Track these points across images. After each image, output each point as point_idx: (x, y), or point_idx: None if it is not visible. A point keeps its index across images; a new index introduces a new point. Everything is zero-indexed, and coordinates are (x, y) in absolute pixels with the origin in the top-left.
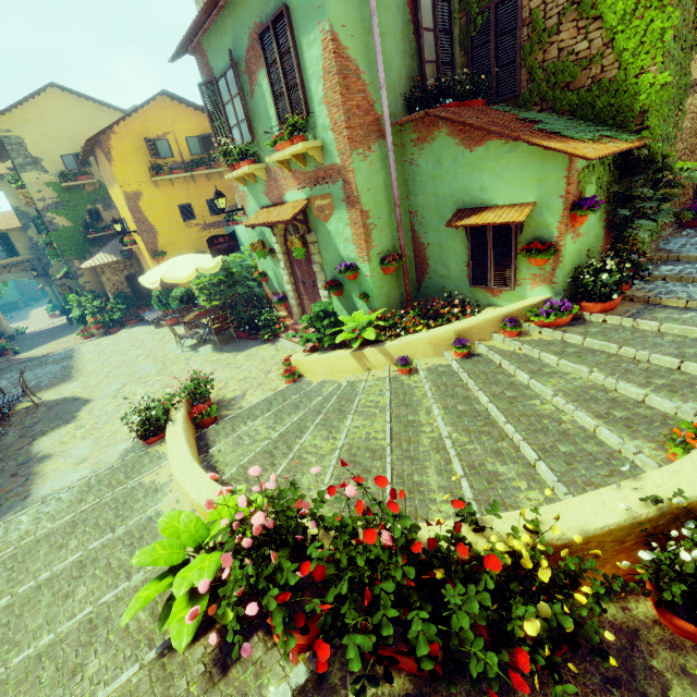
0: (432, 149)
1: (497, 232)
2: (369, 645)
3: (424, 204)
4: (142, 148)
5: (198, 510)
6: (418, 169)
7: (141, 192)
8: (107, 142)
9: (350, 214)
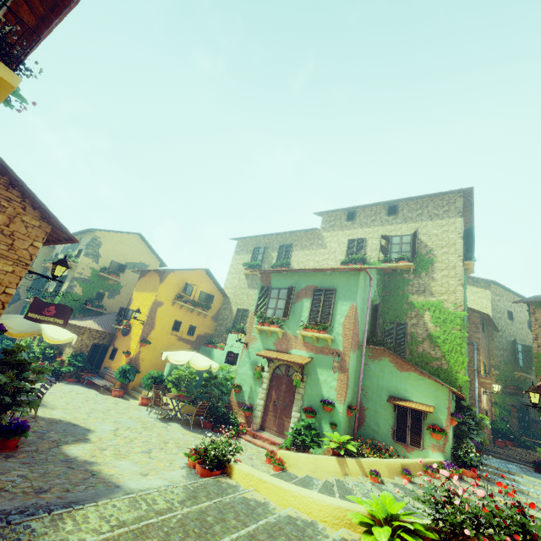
0: (379, 363)
1: (413, 414)
2: (540, 528)
3: (369, 386)
4: (180, 284)
5: (333, 514)
6: (369, 368)
7: (163, 303)
8: (167, 273)
9: (339, 375)
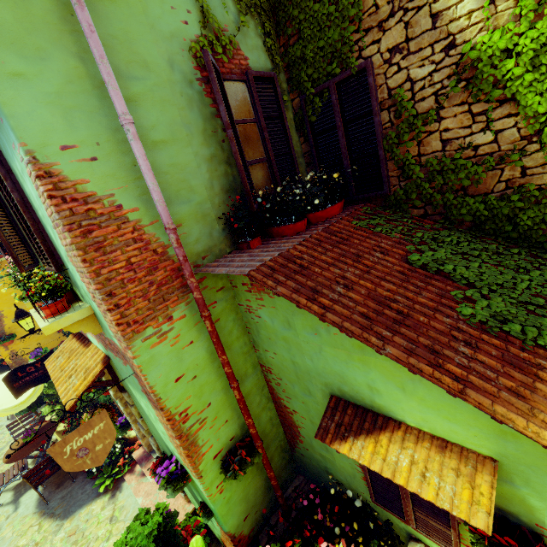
0: (276, 305)
1: None
2: None
3: (278, 364)
4: None
5: None
6: (261, 321)
7: None
8: None
9: (155, 411)
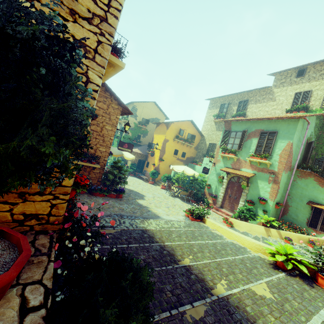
0: (305, 181)
1: None
2: None
3: (294, 193)
4: (176, 130)
5: (255, 246)
6: (296, 183)
7: (169, 140)
8: (170, 124)
9: (273, 185)
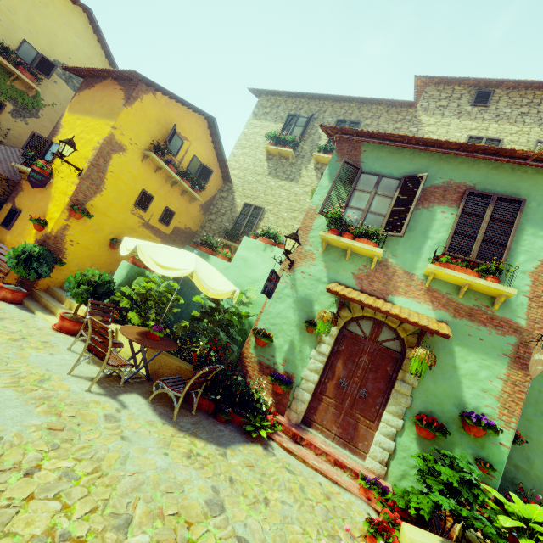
0: None
1: None
2: None
3: None
4: (161, 126)
5: None
6: None
7: (126, 149)
8: (142, 91)
9: (511, 371)
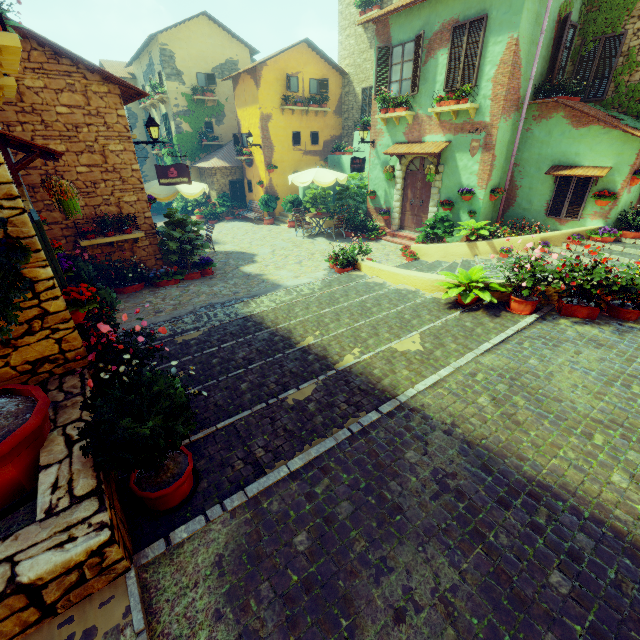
0: (547, 124)
1: (578, 183)
2: (601, 275)
3: (527, 159)
4: (280, 81)
5: (431, 285)
6: (531, 135)
7: (271, 115)
8: (260, 71)
9: (483, 156)
